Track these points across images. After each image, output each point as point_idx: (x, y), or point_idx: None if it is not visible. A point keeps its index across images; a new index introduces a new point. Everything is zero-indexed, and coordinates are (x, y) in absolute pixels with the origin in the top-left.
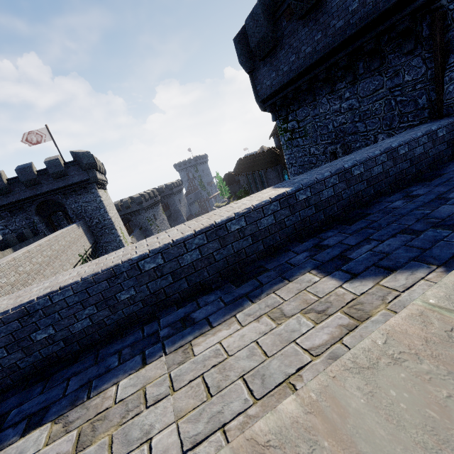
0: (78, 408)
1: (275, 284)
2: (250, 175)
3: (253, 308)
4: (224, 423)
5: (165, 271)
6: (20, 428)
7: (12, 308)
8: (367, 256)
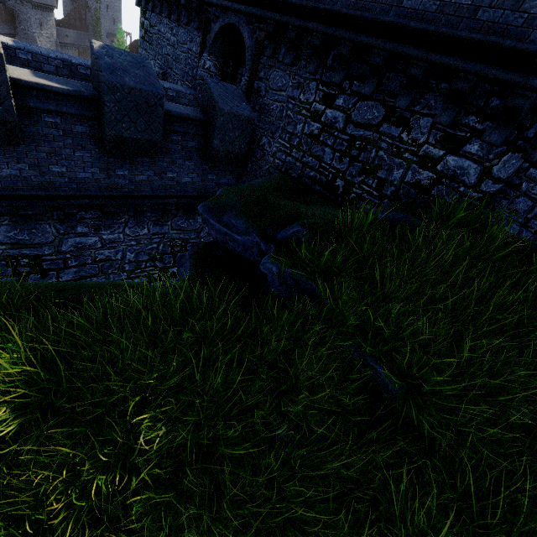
0: None
1: None
2: None
3: None
4: None
5: None
6: None
7: None
8: None
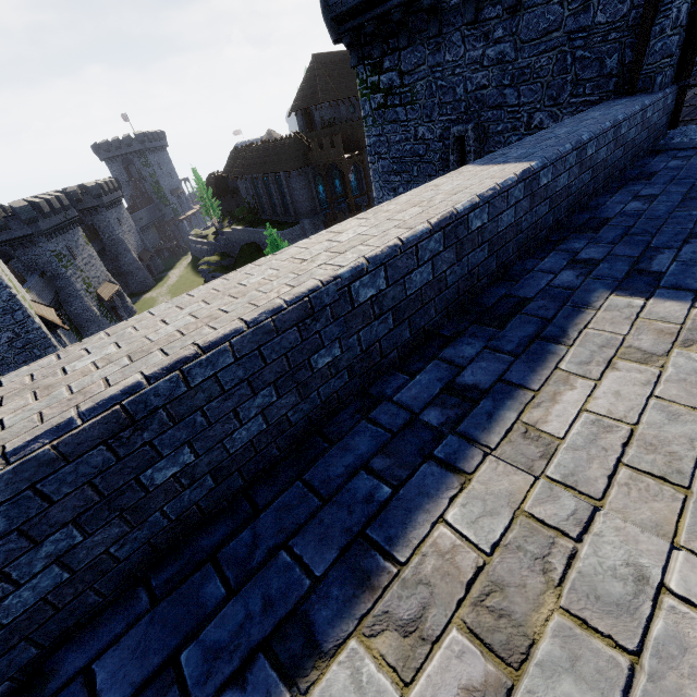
0: (388, 591)
1: (572, 317)
2: (259, 180)
3: (578, 354)
4: None
5: (386, 305)
6: (258, 680)
7: (79, 413)
8: (677, 268)
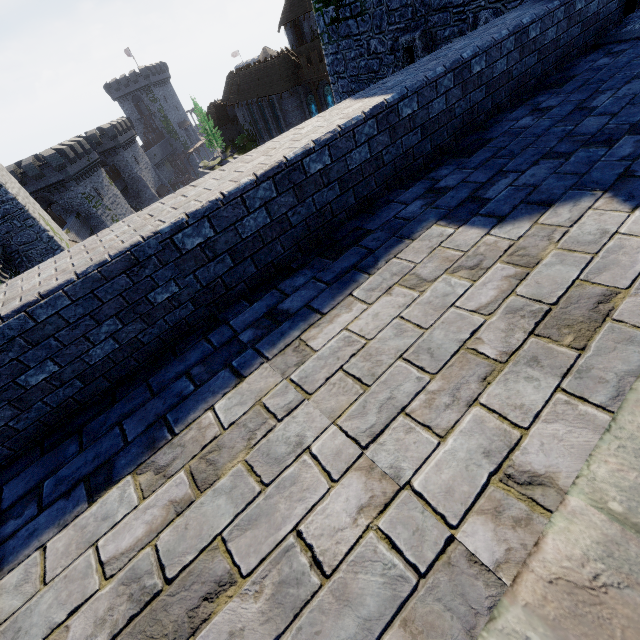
0: (163, 450)
1: (392, 247)
2: (253, 106)
3: (374, 282)
4: (400, 408)
5: (219, 249)
6: (78, 495)
7: None
8: (508, 193)
